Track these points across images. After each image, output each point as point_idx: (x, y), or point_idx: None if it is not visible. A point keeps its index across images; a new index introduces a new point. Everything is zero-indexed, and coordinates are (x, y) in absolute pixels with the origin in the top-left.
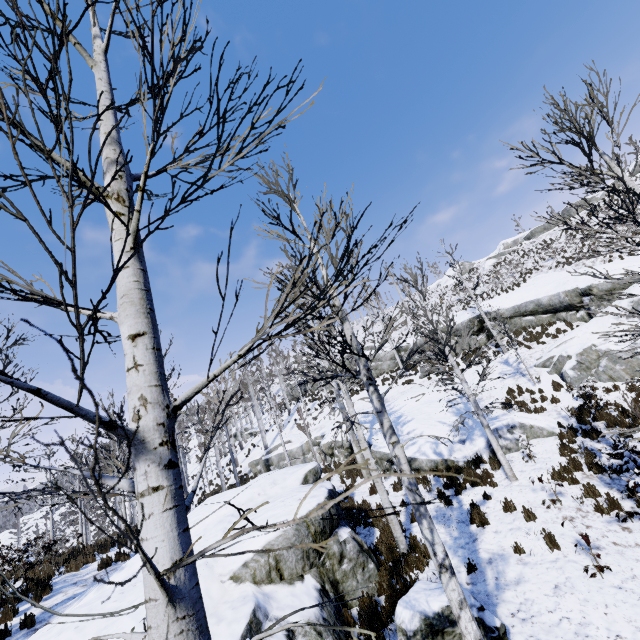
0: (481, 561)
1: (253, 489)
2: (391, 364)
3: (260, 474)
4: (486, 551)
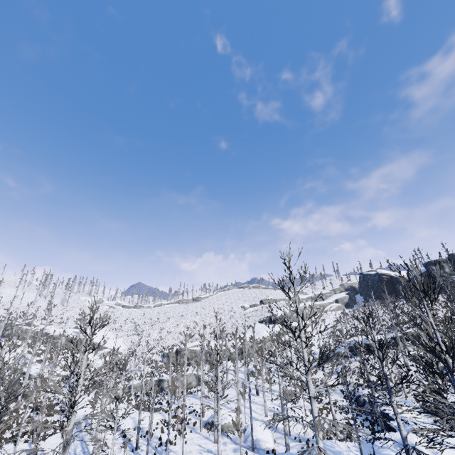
0: None
1: None
2: None
3: None
4: None
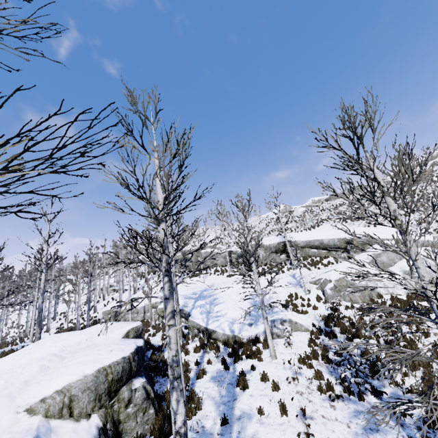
0: (233, 417)
1: (83, 335)
2: (223, 261)
3: (109, 321)
4: (239, 409)
